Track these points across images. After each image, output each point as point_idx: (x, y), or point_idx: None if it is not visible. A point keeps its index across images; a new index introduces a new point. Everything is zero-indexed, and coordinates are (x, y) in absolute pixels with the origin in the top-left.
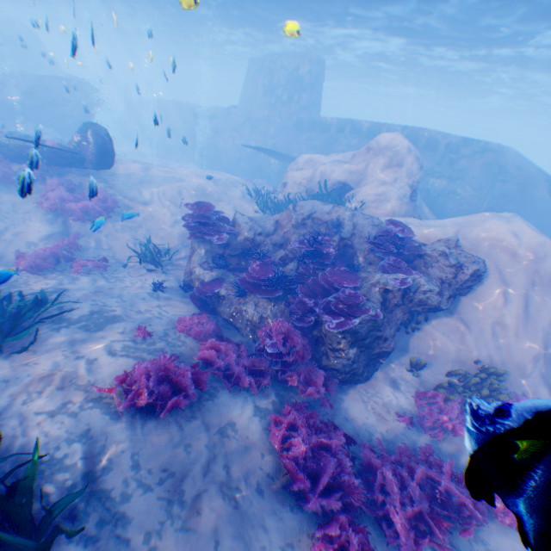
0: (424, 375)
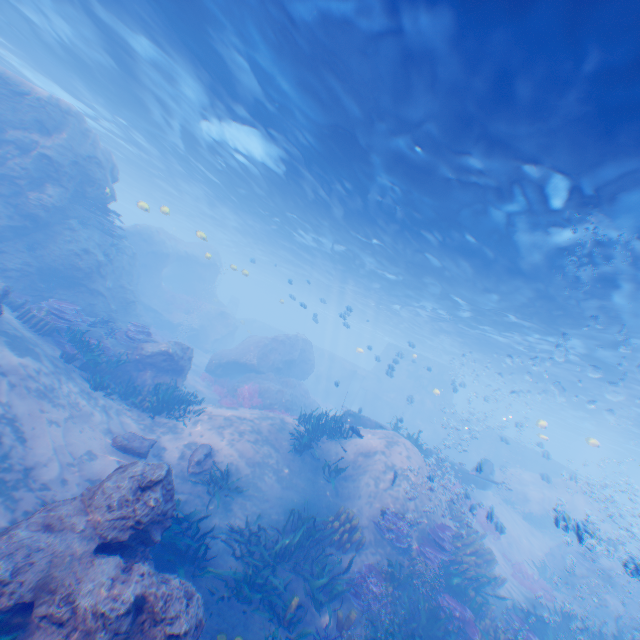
0: None
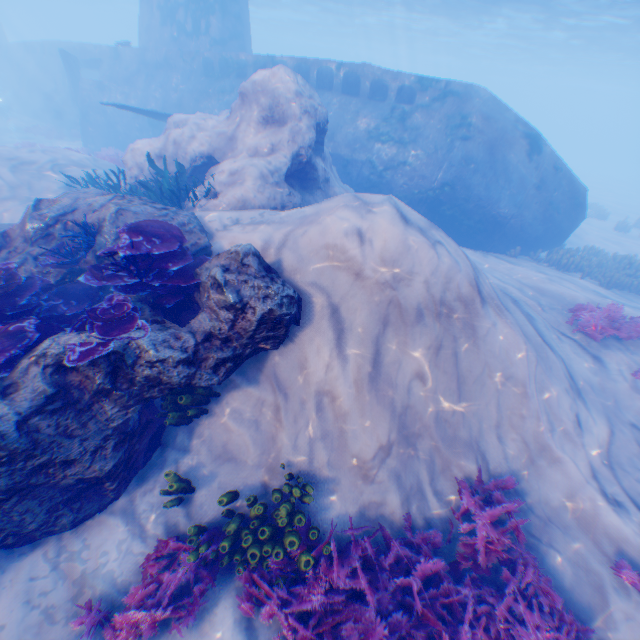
0: (196, 500)
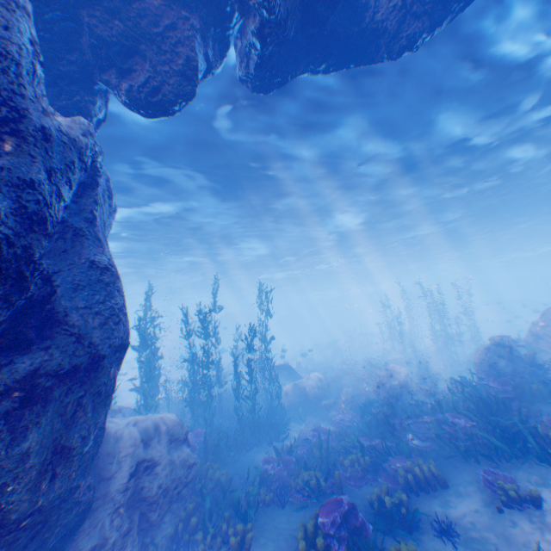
0: None
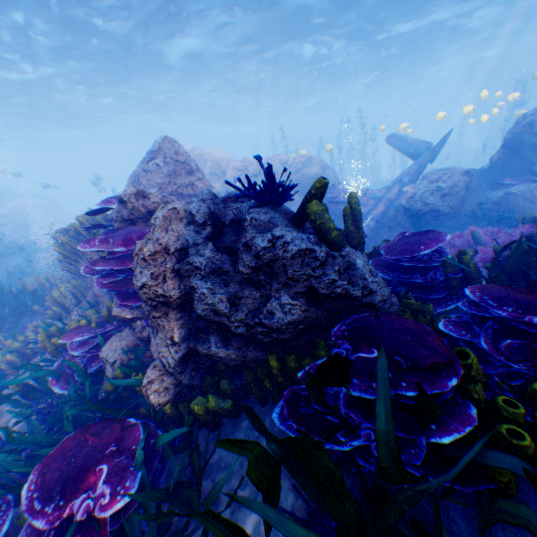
0: None
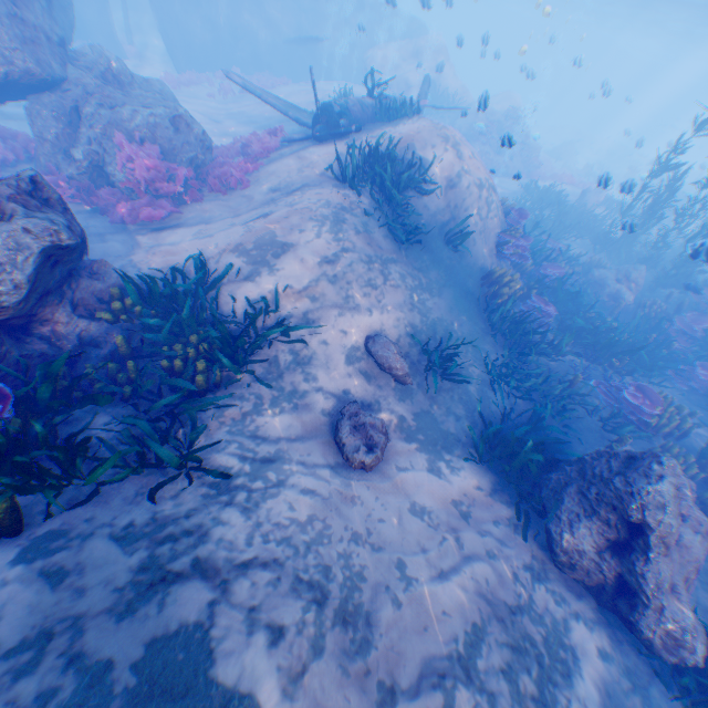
0: None
